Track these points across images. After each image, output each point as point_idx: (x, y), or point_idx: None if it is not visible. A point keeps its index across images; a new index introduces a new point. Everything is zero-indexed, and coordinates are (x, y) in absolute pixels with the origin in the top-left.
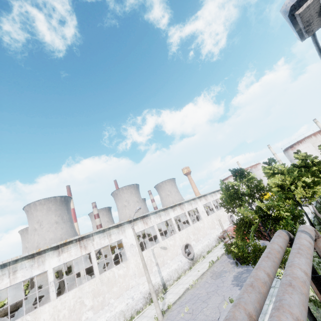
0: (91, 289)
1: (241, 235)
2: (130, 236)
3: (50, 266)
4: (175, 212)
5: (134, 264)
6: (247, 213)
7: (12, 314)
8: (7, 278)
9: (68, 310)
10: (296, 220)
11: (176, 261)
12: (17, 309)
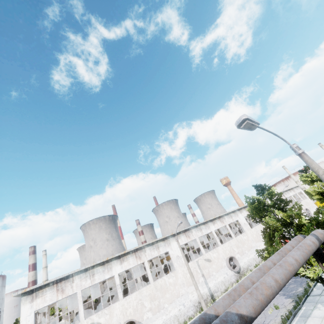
0: (148, 293)
1: (267, 241)
2: (175, 249)
3: (116, 272)
4: (216, 226)
5: (182, 274)
6: (272, 222)
7: (87, 316)
8: (89, 279)
9: (132, 309)
10: (321, 226)
11: (222, 273)
12: (90, 312)
